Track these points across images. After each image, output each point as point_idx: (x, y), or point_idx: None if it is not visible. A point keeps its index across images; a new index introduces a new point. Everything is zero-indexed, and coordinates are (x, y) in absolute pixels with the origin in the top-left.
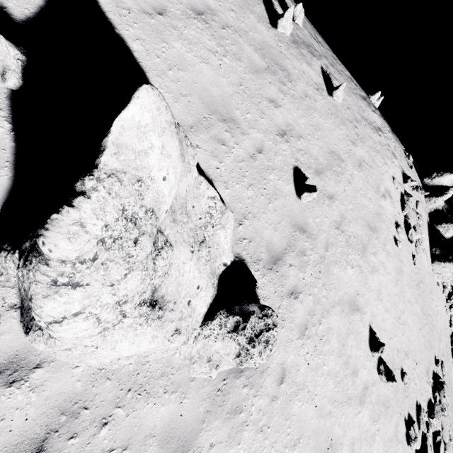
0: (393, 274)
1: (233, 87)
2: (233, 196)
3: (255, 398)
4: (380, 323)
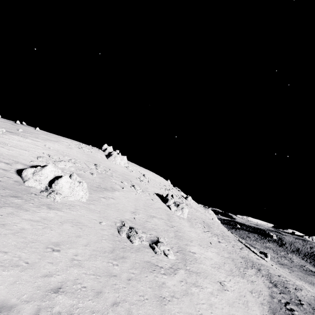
0: (65, 147)
1: (2, 123)
2: (0, 127)
3: (2, 135)
4: (52, 147)
